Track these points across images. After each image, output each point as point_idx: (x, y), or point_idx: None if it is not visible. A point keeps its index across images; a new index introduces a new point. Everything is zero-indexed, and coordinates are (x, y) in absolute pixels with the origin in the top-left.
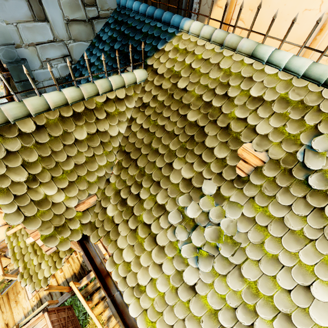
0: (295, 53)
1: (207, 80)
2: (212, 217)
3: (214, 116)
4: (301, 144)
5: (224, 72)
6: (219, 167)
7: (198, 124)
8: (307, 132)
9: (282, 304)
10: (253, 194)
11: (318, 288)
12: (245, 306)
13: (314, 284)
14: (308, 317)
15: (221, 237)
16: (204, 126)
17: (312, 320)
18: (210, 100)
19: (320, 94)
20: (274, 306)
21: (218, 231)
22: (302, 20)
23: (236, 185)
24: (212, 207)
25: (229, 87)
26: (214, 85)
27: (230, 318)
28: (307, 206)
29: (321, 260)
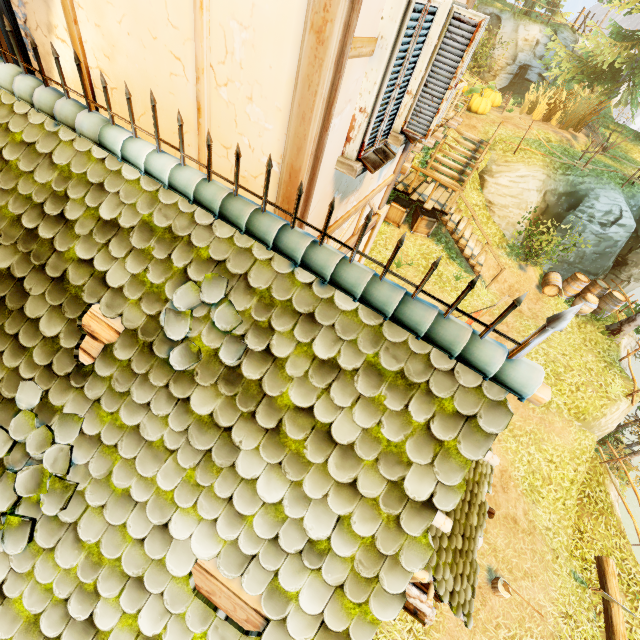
0: (192, 141)
1: (31, 186)
2: (30, 449)
3: (42, 256)
4: (166, 300)
5: (60, 172)
6: (47, 354)
7: (13, 274)
8: (175, 279)
9: (133, 564)
10: (100, 394)
11: (178, 522)
12: (82, 589)
13: (174, 518)
14: (165, 571)
15: (45, 483)
16: (23, 278)
17: (170, 572)
18: (36, 225)
19: (193, 216)
20: (123, 571)
21: (40, 474)
22: (175, 89)
23: (74, 382)
24: (32, 431)
25: (67, 202)
26: (44, 196)
27: (59, 619)
28: (170, 399)
29: (183, 478)
